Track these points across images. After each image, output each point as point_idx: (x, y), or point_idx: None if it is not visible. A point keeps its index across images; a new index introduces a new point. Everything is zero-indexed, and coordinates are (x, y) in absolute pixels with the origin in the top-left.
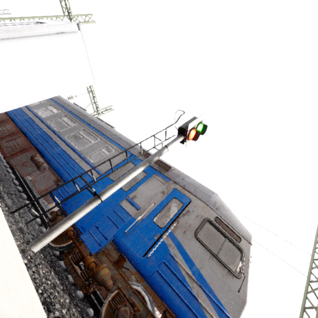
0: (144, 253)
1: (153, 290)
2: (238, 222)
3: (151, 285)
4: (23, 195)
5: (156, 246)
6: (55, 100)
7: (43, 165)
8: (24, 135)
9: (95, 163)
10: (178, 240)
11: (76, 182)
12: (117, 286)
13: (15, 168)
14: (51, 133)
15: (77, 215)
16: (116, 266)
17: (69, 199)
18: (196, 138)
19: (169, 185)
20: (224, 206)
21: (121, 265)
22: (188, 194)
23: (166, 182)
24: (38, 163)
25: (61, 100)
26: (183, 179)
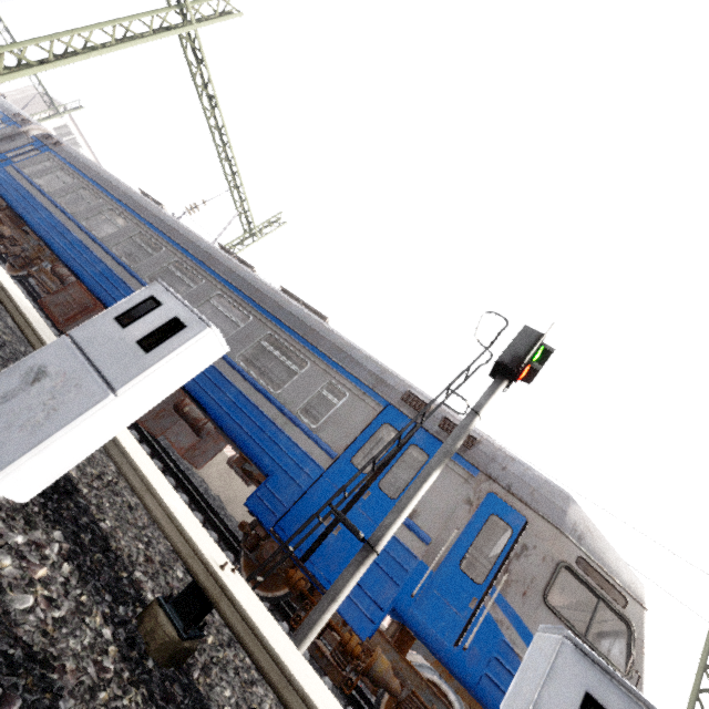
0: (457, 638)
1: (475, 700)
2: (619, 562)
3: (478, 700)
4: (170, 481)
5: (477, 625)
6: (182, 245)
7: (207, 427)
8: None
9: (316, 428)
10: (515, 611)
11: (291, 478)
12: (409, 691)
13: (143, 426)
14: None
15: (345, 591)
16: (400, 652)
17: (289, 519)
18: (530, 377)
19: (478, 484)
20: (591, 529)
21: (408, 648)
22: (519, 505)
23: (471, 477)
24: (195, 423)
25: (196, 246)
26: (505, 469)
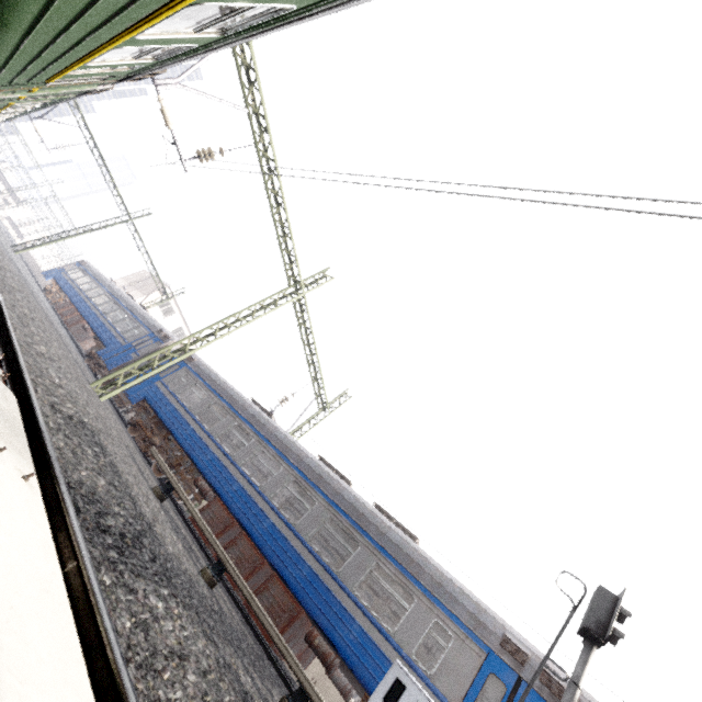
0: None
1: None
2: None
3: None
4: None
5: None
6: (296, 464)
7: (335, 663)
8: (281, 579)
9: (432, 676)
10: None
11: None
12: None
13: (276, 652)
14: (326, 577)
15: None
16: None
17: None
18: (614, 638)
19: None
20: None
21: None
22: None
23: None
24: (326, 659)
25: (306, 465)
26: None
